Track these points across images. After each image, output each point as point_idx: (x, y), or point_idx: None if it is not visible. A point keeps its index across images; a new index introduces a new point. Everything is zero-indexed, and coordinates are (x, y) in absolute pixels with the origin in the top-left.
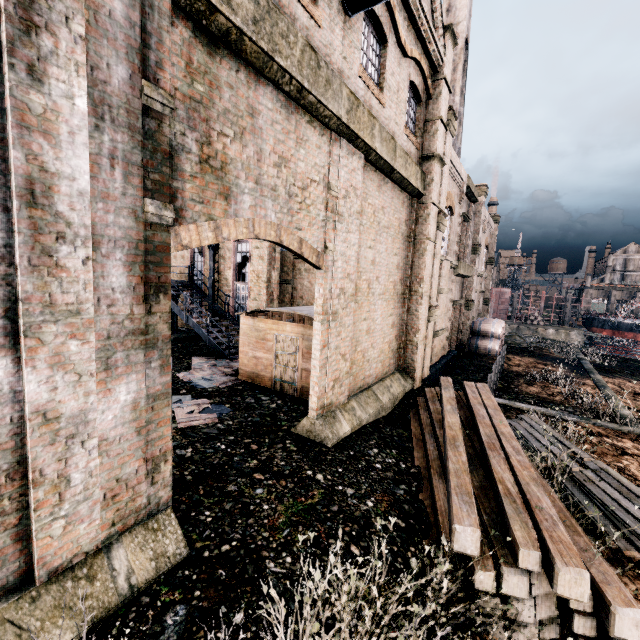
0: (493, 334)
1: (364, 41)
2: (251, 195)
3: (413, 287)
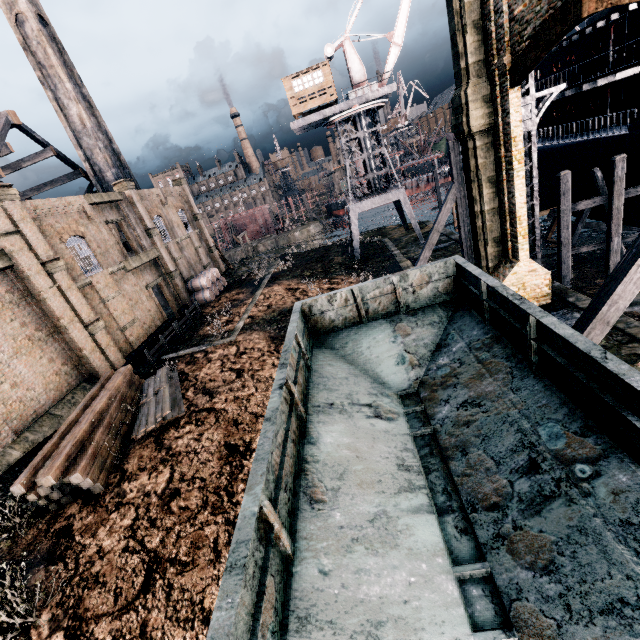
0: (202, 287)
1: None
2: None
3: (57, 325)
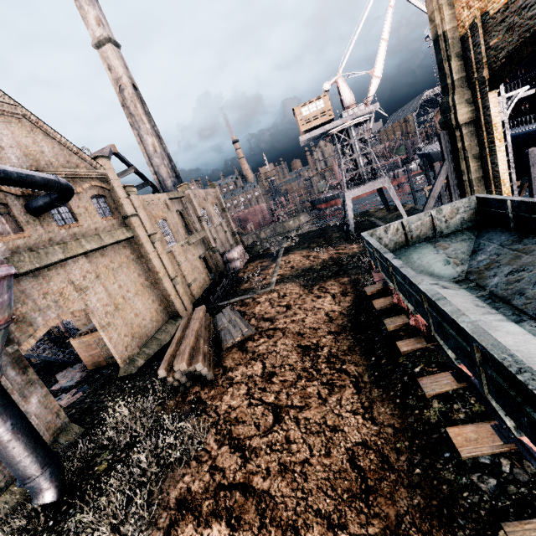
0: (234, 258)
1: (54, 210)
2: (40, 316)
3: (156, 277)
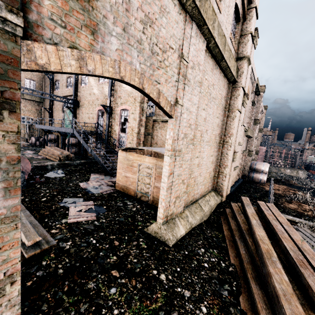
0: (263, 171)
1: None
2: (118, 39)
3: (225, 139)
